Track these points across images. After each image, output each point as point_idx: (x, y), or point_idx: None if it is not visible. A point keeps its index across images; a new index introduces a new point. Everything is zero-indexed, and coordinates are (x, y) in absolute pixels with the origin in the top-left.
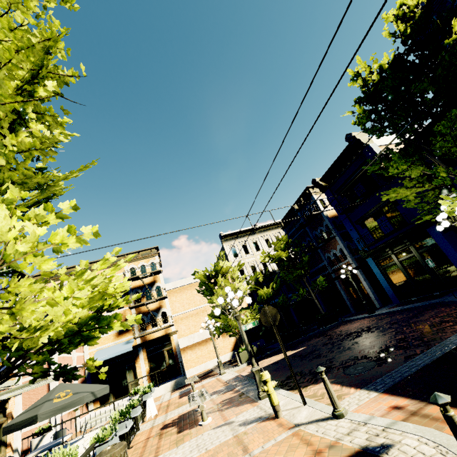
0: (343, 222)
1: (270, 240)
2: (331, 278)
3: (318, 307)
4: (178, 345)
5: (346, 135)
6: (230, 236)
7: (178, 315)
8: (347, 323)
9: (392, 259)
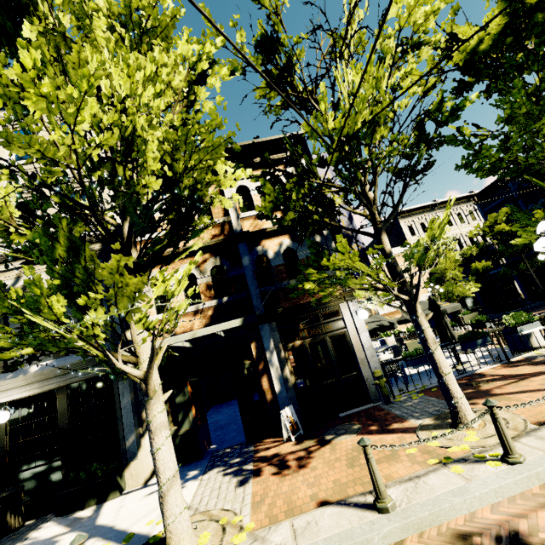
0: None
1: (450, 218)
2: None
3: (537, 282)
4: (378, 313)
5: None
6: (407, 213)
7: None
8: None
9: None
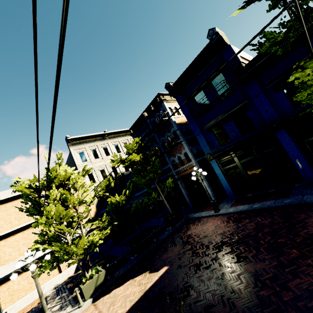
0: (191, 127)
1: (119, 146)
2: (175, 179)
3: (167, 207)
4: None
5: (209, 30)
6: (79, 140)
7: (1, 236)
8: (195, 222)
9: (234, 161)
